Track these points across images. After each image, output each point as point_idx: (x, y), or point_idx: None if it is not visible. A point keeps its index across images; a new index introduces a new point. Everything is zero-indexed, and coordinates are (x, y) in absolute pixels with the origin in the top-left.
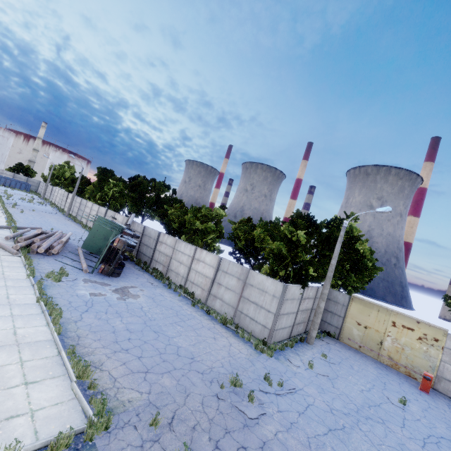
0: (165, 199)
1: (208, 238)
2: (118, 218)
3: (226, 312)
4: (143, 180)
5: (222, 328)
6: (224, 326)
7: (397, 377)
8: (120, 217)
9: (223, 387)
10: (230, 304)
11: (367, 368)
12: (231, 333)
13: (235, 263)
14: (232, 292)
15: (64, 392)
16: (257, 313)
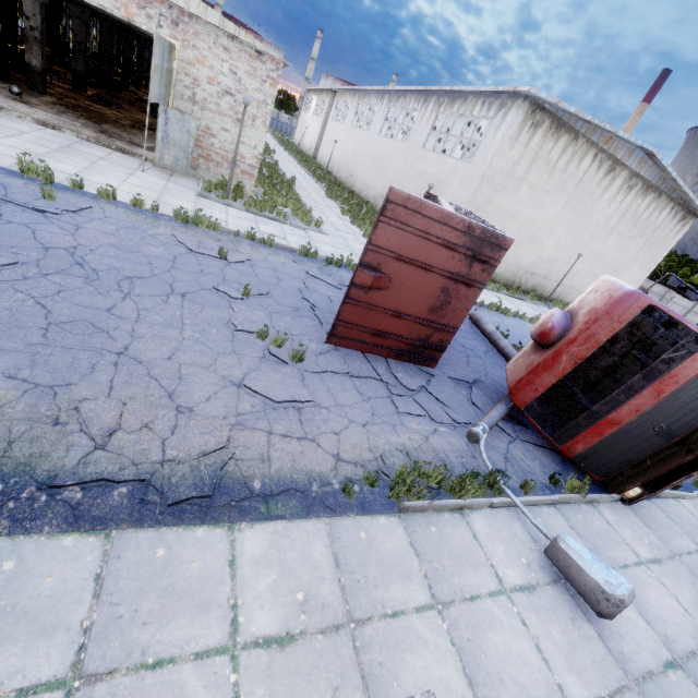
0: None
1: None
2: None
3: None
4: None
5: None
6: None
7: None
8: None
9: None
10: None
11: None
12: None
13: None
14: None
15: None
16: None
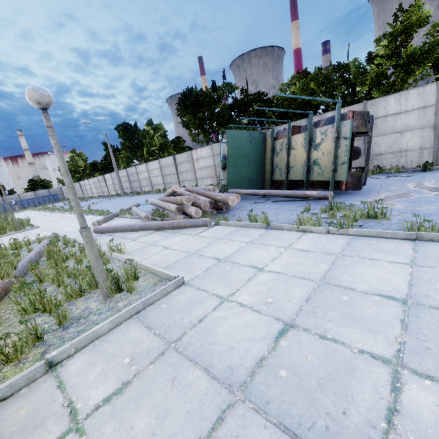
0: (241, 100)
1: (423, 70)
2: (200, 155)
3: None
4: (197, 92)
5: None
6: None
7: None
8: (203, 151)
9: None
10: None
11: None
12: None
13: None
14: None
15: None
16: None
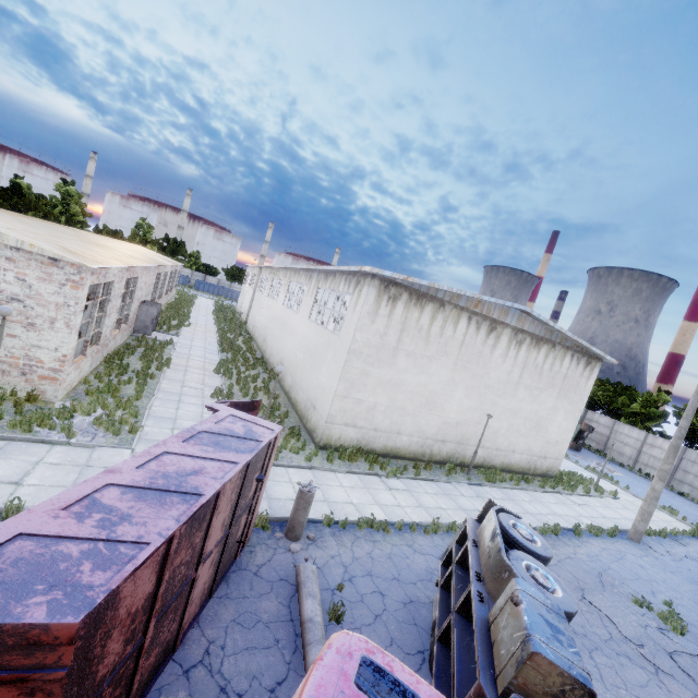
0: None
1: (653, 423)
2: None
3: None
4: None
5: None
6: None
7: None
8: None
9: None
10: None
11: None
12: None
13: None
14: None
15: (673, 519)
16: None
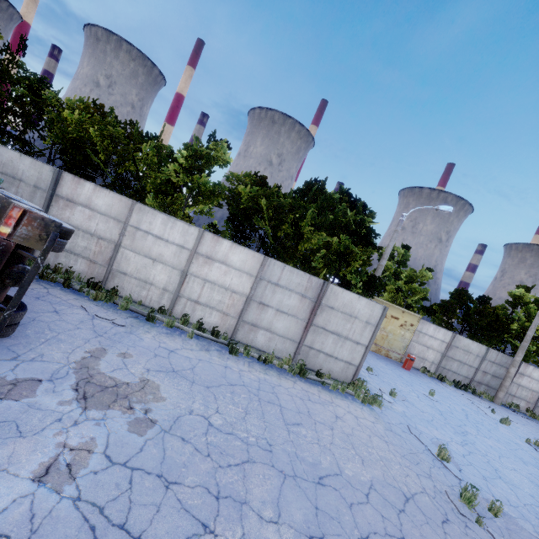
0: None
1: (205, 207)
2: None
3: (280, 349)
4: None
5: (307, 384)
6: (303, 379)
7: (389, 362)
8: None
9: (478, 522)
10: (287, 336)
11: (381, 365)
12: (323, 389)
13: (295, 269)
14: (292, 317)
15: None
16: (339, 347)
